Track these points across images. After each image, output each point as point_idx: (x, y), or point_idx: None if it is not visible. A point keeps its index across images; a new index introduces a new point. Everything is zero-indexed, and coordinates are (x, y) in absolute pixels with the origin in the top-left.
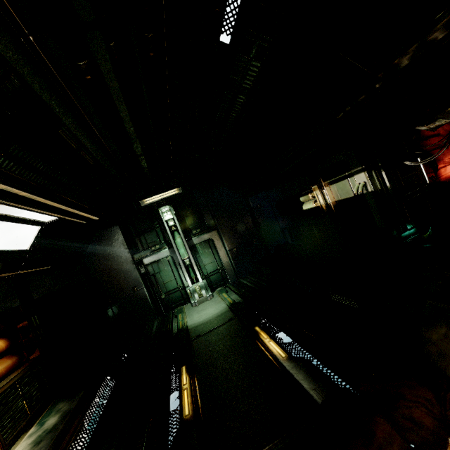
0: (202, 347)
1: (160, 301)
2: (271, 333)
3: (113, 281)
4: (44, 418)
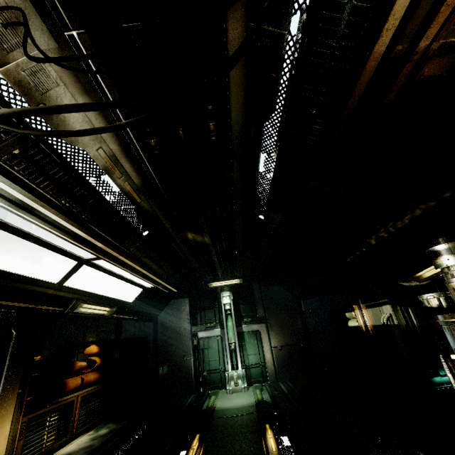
0: (218, 426)
1: (201, 377)
2: (277, 434)
3: (171, 344)
4: (99, 428)
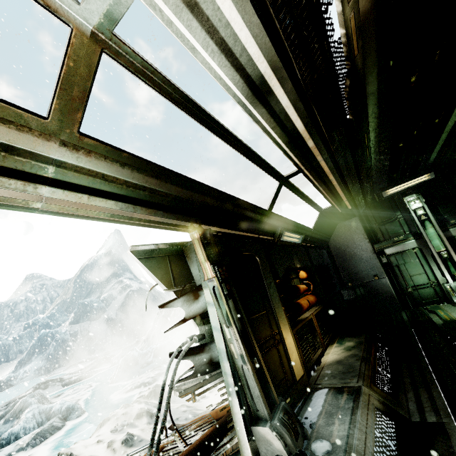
0: None
1: (406, 294)
2: None
3: (354, 267)
4: (340, 341)
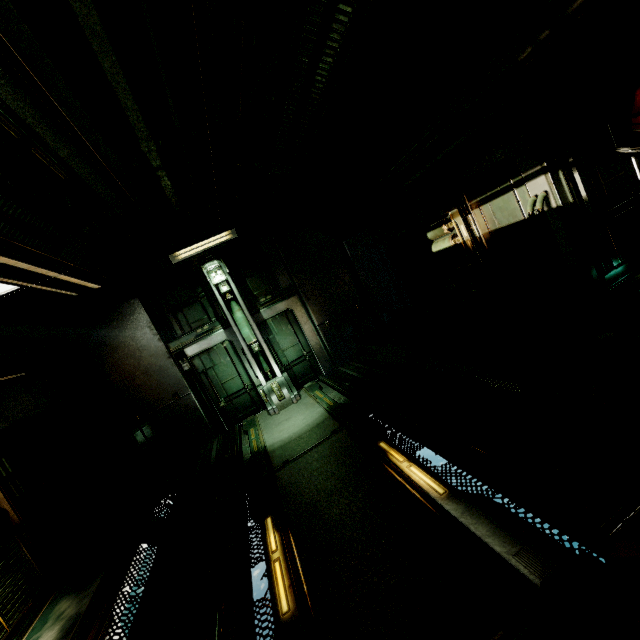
0: (294, 482)
1: (219, 411)
2: (407, 451)
3: (140, 387)
4: (35, 632)
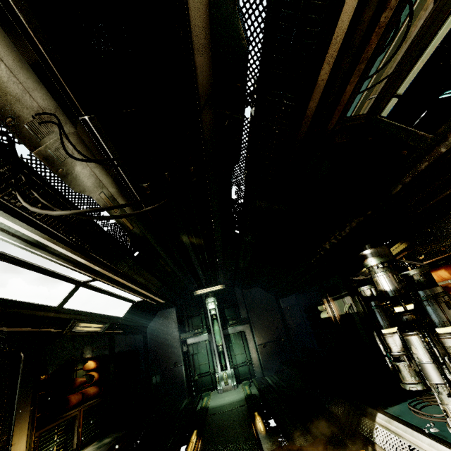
0: (213, 421)
1: (193, 381)
2: (265, 419)
3: (162, 353)
4: (102, 438)
